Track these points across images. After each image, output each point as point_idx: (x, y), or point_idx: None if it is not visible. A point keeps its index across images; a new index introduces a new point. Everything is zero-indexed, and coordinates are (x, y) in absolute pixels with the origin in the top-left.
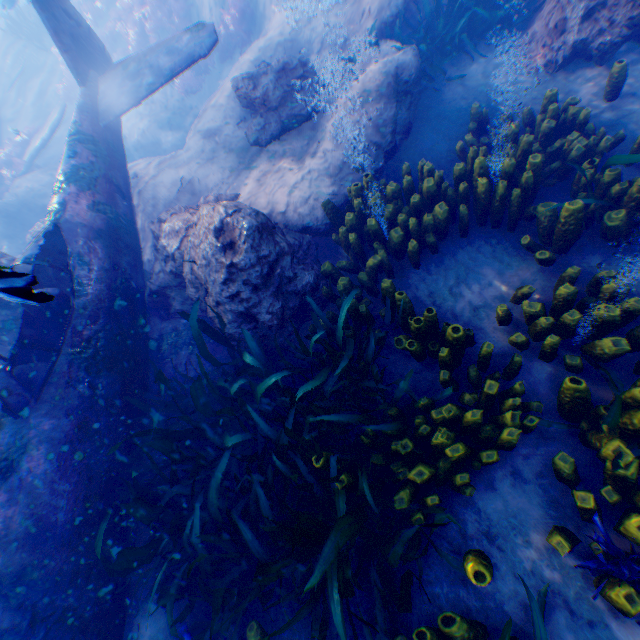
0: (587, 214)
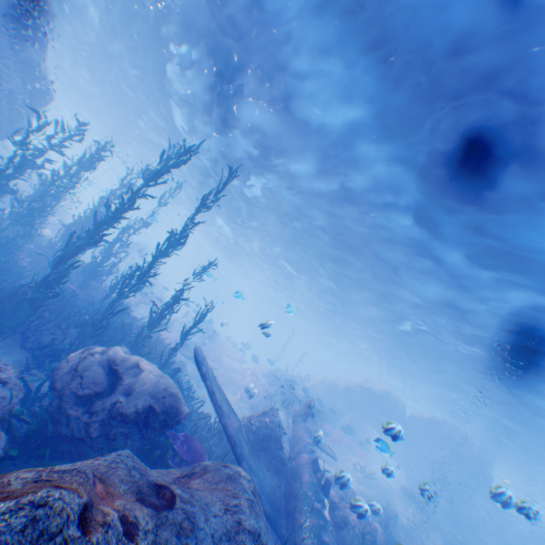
0: None
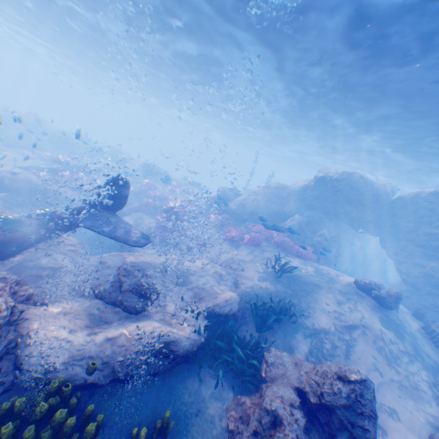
0: None
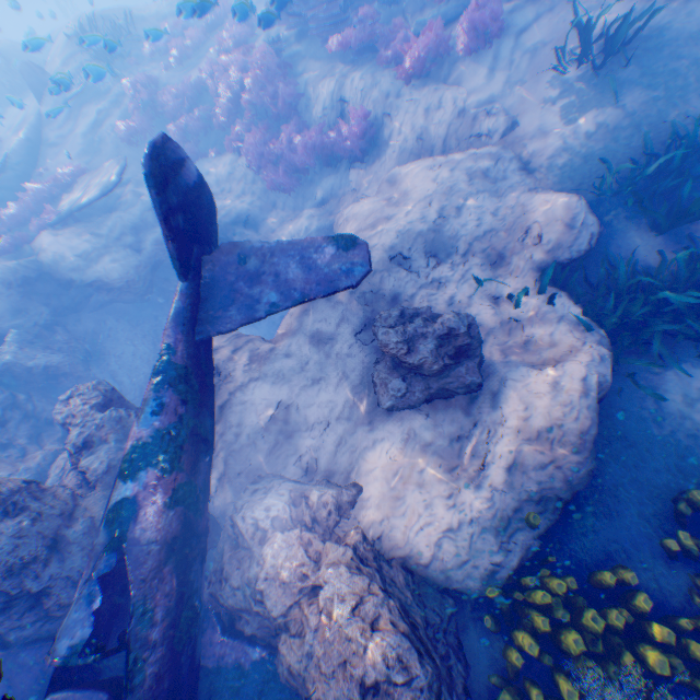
0: None
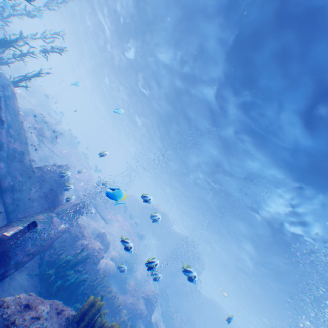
0: (120, 324)
